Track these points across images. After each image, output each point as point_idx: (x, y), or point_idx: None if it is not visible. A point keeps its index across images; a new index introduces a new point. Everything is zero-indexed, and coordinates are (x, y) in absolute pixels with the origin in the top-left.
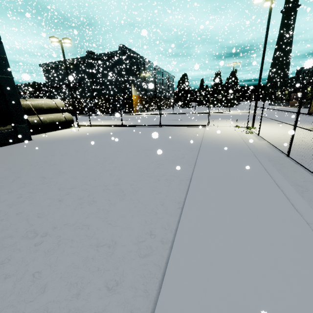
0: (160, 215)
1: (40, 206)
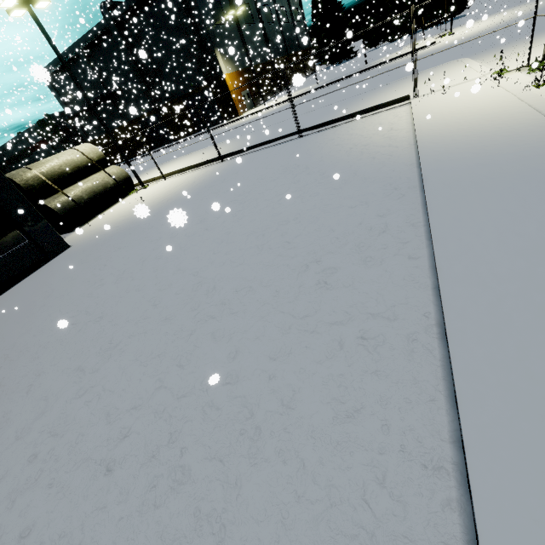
0: None
1: (67, 499)
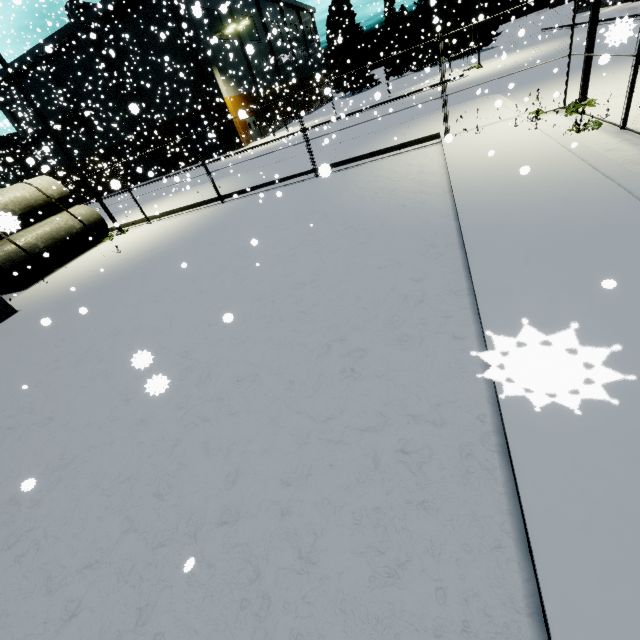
0: None
1: None
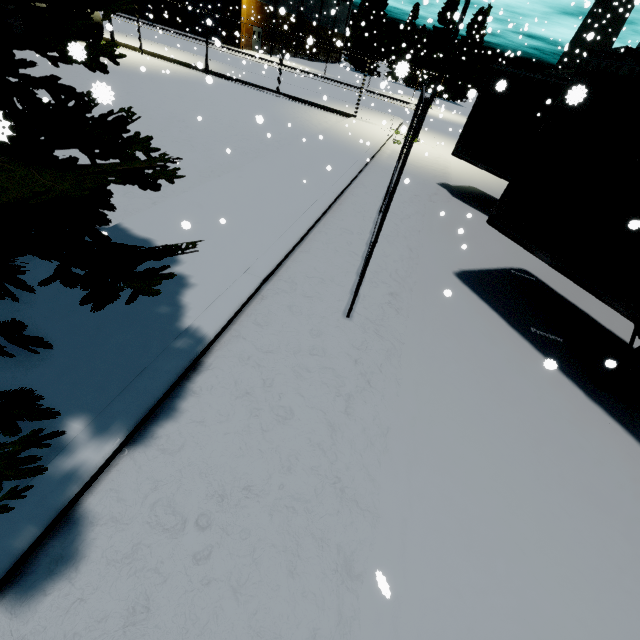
0: (224, 166)
1: None
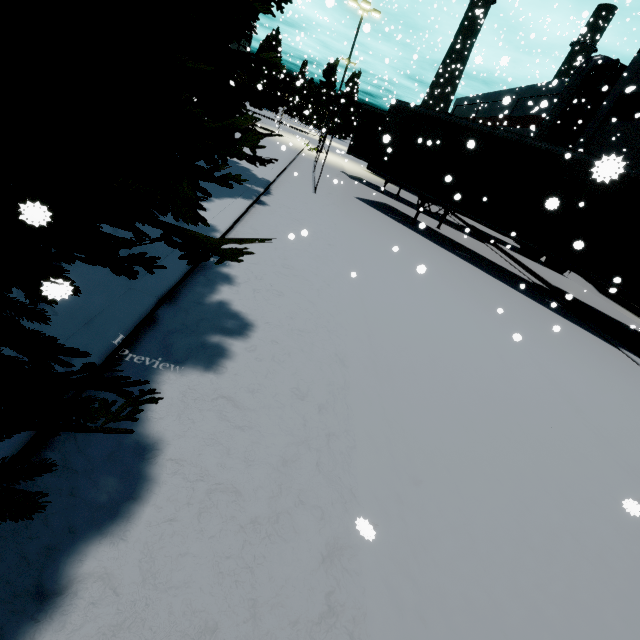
0: None
1: None
